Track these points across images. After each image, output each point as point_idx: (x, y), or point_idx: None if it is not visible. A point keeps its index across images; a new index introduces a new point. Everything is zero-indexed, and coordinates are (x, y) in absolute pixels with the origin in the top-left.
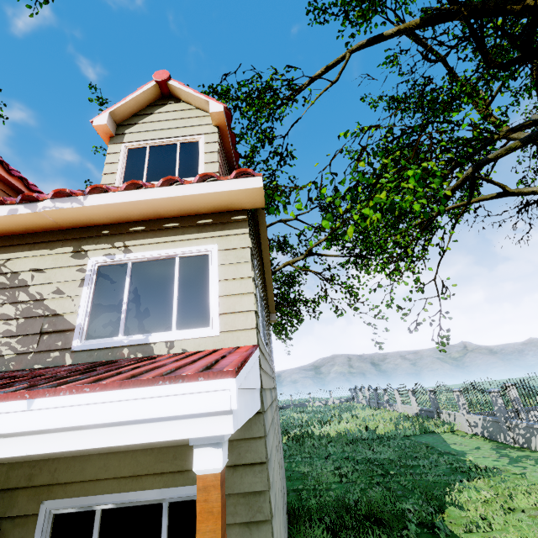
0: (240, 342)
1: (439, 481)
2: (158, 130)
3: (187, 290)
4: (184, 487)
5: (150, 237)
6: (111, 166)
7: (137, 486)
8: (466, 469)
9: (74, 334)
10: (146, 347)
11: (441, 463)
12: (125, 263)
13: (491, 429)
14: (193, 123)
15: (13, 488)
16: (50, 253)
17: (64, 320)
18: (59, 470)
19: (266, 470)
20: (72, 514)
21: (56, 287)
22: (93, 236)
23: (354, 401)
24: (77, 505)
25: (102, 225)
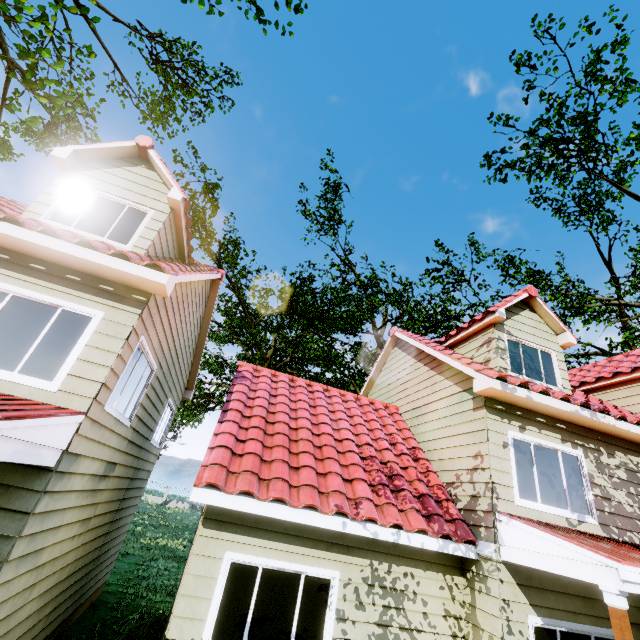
0: None
1: None
2: None
3: None
4: None
5: None
6: None
7: None
8: None
9: None
10: None
11: None
12: None
13: None
14: None
15: None
16: None
17: None
18: None
19: None
20: None
21: None
22: None
23: None
24: None
25: None
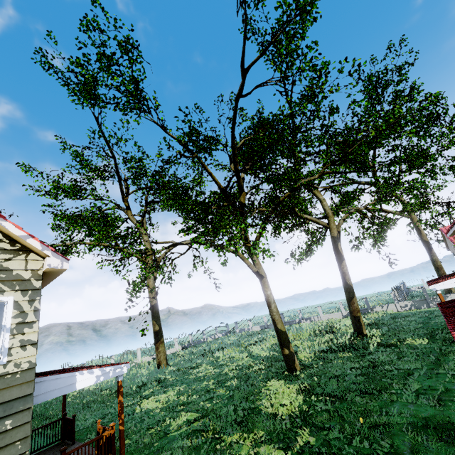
0: None
1: None
2: None
3: None
4: None
5: None
6: None
7: None
8: None
9: None
10: None
11: None
12: None
13: (417, 304)
14: None
15: None
16: None
17: None
18: None
19: None
20: None
21: None
22: None
23: (233, 332)
24: None
25: None
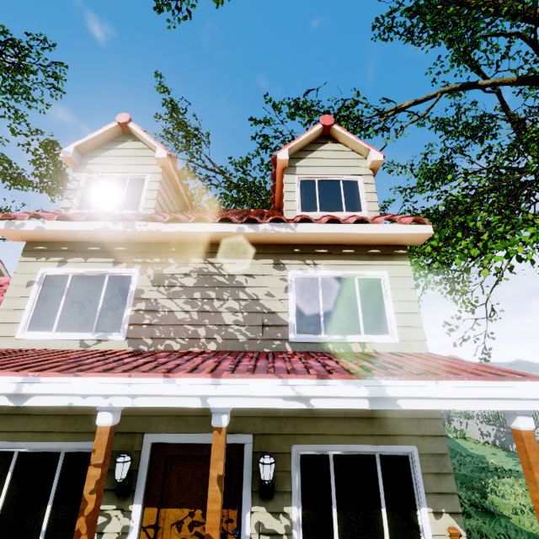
0: (415, 349)
1: (472, 476)
2: (323, 167)
3: (367, 305)
4: (390, 445)
5: (332, 259)
6: (290, 194)
7: (356, 441)
8: (492, 469)
9: (289, 329)
10: (345, 345)
11: (467, 462)
12: (315, 277)
13: (504, 439)
14: (352, 164)
15: (268, 434)
16: (255, 262)
17: (278, 317)
18: (298, 425)
19: (446, 440)
20: (312, 455)
21: (267, 290)
22: (287, 253)
23: None
24: (316, 450)
25: (293, 244)
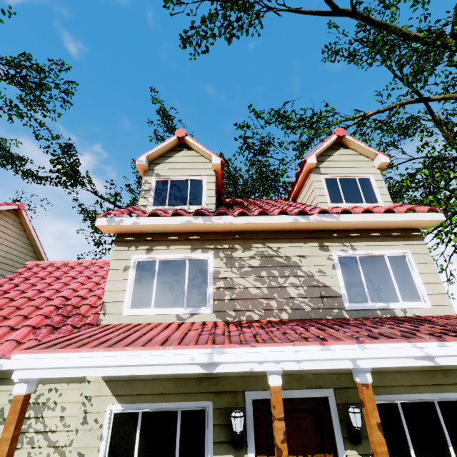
0: (446, 312)
1: None
2: (341, 167)
3: (398, 277)
4: (444, 393)
5: (364, 241)
6: (320, 189)
7: (417, 391)
8: None
9: (343, 299)
10: (390, 311)
11: None
12: (353, 256)
13: None
14: (362, 165)
15: (344, 387)
16: (305, 246)
17: (332, 290)
18: None
19: None
20: (382, 404)
21: (318, 268)
22: (327, 237)
23: None
24: (386, 399)
25: (330, 230)
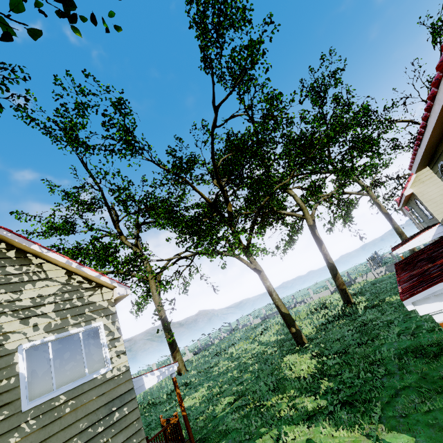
0: None
1: None
2: None
3: None
4: None
5: None
6: None
7: None
8: None
9: None
10: None
11: None
12: None
13: (390, 268)
14: None
15: None
16: None
17: None
18: None
19: None
20: None
21: None
22: None
23: (236, 330)
24: None
25: None
